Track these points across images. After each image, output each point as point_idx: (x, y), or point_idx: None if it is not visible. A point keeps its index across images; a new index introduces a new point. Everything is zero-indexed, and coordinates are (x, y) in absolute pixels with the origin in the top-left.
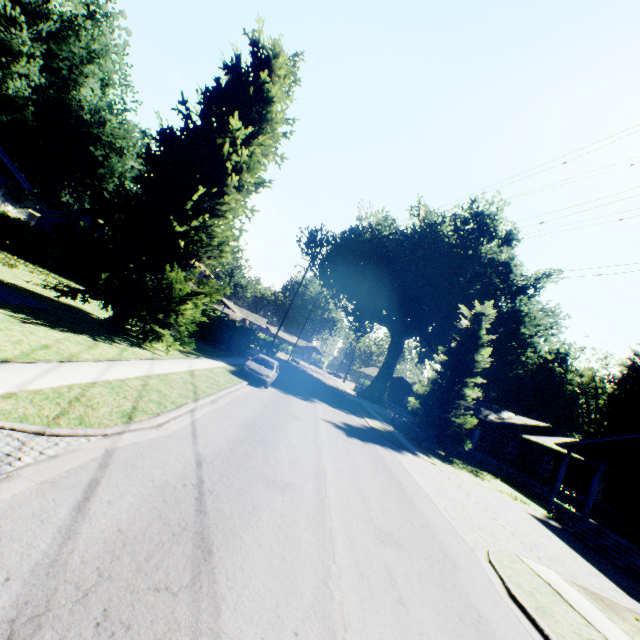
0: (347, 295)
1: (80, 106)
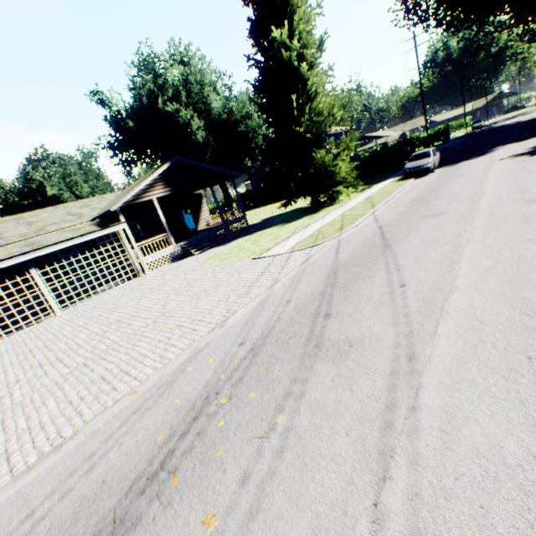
0: (490, 13)
1: (219, 115)
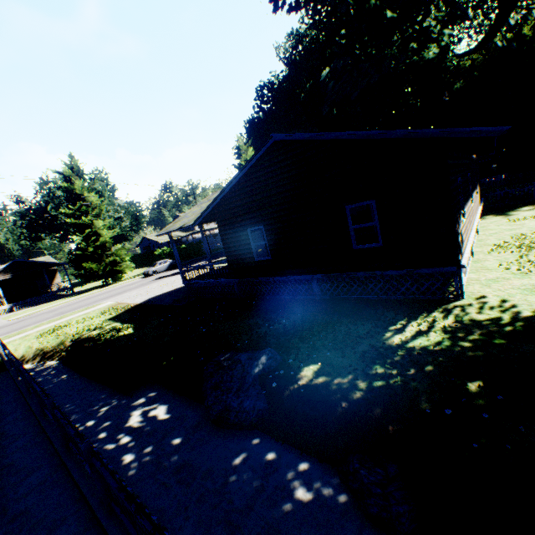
0: None
1: None
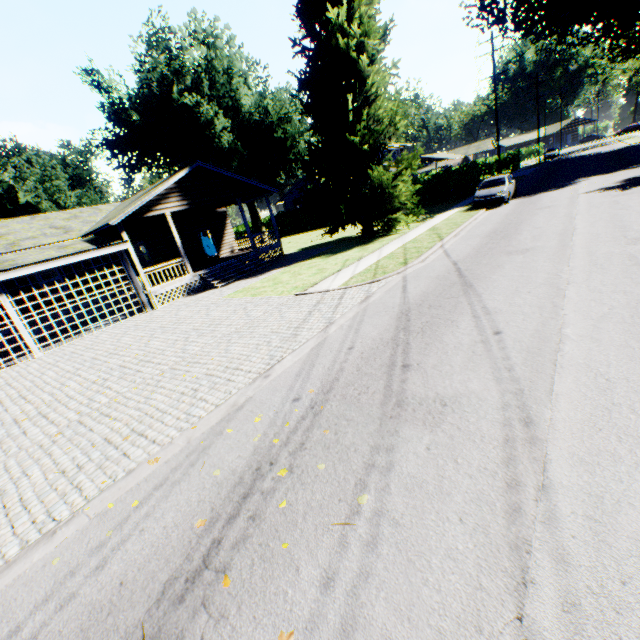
0: (577, 21)
1: (250, 115)
